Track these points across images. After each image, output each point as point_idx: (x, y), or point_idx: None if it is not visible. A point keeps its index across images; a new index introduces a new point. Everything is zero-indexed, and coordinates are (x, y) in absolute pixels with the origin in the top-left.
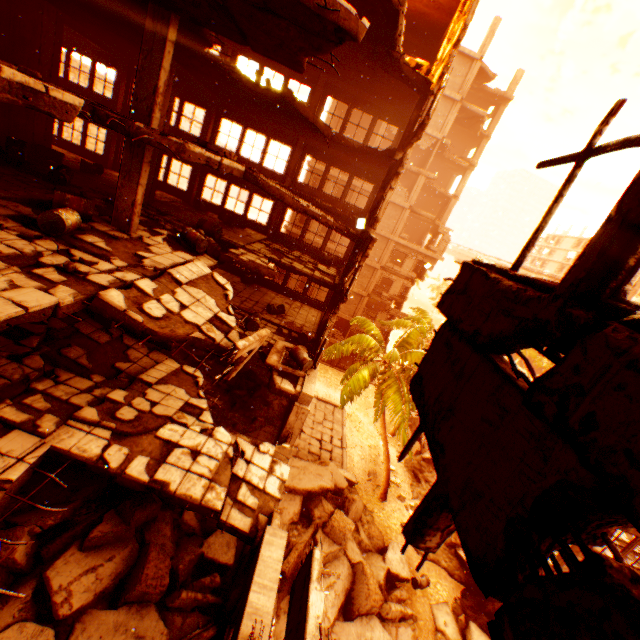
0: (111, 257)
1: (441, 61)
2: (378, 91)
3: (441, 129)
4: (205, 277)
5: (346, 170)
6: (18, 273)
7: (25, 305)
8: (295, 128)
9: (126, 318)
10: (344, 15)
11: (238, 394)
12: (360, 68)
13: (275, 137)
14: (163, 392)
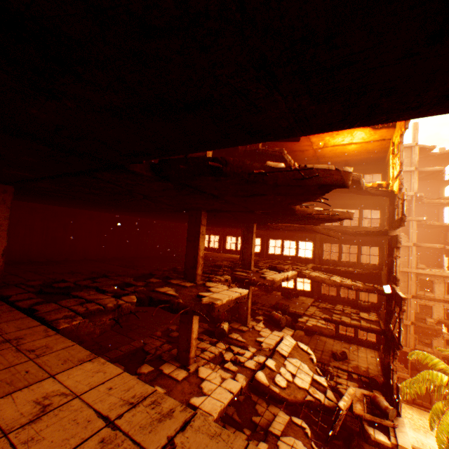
0: (247, 346)
1: (393, 178)
2: (356, 198)
3: (410, 189)
4: (294, 346)
5: (353, 243)
6: (219, 368)
7: (232, 391)
8: (312, 233)
9: (269, 390)
10: (340, 213)
11: (336, 443)
12: (341, 194)
13: (301, 239)
14: (287, 443)
